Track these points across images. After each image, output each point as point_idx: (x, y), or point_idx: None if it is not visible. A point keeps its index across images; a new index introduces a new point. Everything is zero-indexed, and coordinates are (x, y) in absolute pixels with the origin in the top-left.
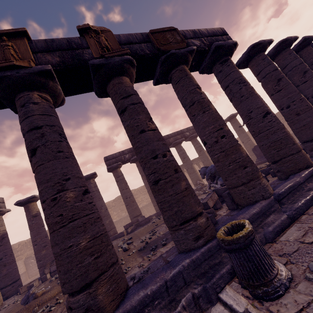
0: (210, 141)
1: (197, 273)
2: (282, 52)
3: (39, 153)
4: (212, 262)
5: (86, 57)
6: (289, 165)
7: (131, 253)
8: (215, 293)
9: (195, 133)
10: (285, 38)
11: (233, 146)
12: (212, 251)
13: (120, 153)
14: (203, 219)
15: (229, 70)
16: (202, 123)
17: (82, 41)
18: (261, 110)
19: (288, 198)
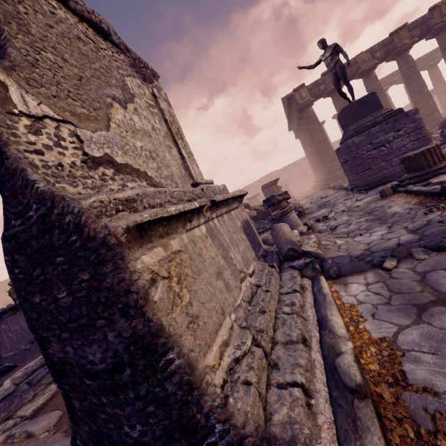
0: None
1: None
2: None
3: (413, 77)
4: None
5: (431, 25)
6: None
7: None
8: None
9: None
10: None
11: None
12: None
13: (388, 77)
14: None
15: None
16: None
17: (429, 15)
18: None
19: None
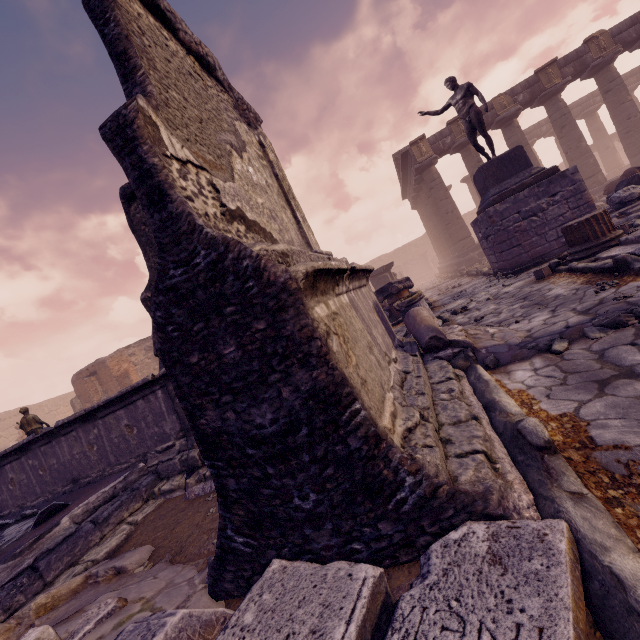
0: None
1: None
2: None
3: (567, 128)
4: None
5: (588, 61)
6: None
7: None
8: None
9: None
10: None
11: None
12: None
13: (534, 127)
14: None
15: None
16: None
17: (585, 49)
18: None
19: None
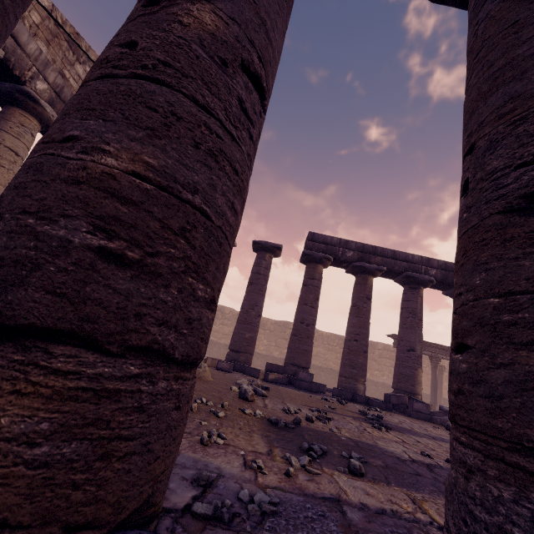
0: None
1: None
2: None
3: None
4: None
5: None
6: None
7: (250, 410)
8: None
9: None
10: None
11: None
12: None
13: (339, 242)
14: None
15: None
16: None
17: None
18: None
19: None
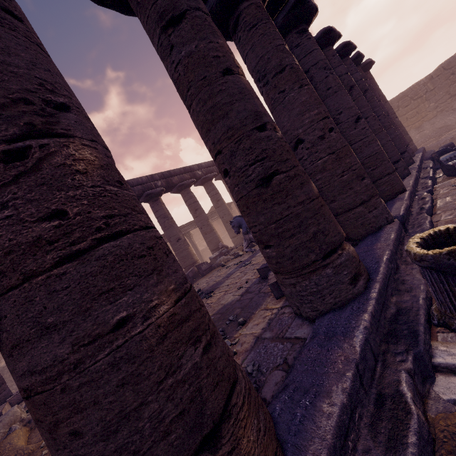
0: (311, 136)
1: (380, 336)
2: (343, 59)
3: None
4: (386, 314)
5: None
6: (386, 188)
7: None
8: (430, 360)
9: (210, 173)
10: (349, 41)
11: (346, 146)
12: (383, 295)
13: None
14: (351, 246)
15: (311, 46)
16: (299, 105)
17: None
18: (354, 112)
19: (407, 222)
